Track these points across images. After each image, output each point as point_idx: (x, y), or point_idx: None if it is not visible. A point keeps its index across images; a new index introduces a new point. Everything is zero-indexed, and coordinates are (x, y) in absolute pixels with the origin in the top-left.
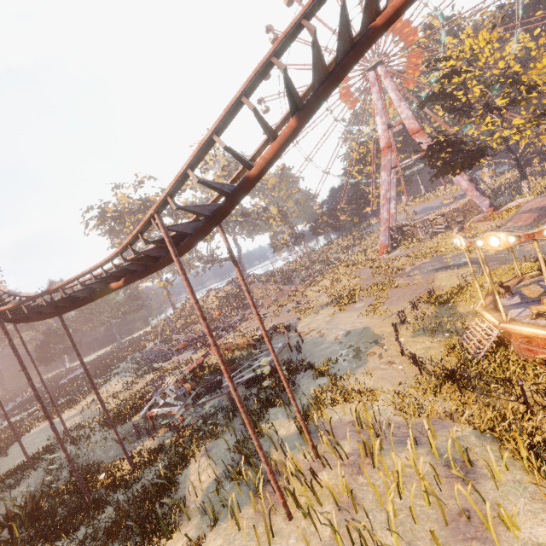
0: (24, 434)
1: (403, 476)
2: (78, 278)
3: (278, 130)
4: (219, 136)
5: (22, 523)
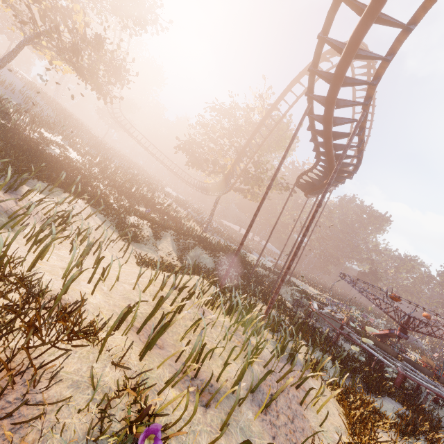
0: (297, 278)
1: (215, 352)
2: (312, 166)
3: (427, 5)
4: (328, 31)
5: (239, 259)
